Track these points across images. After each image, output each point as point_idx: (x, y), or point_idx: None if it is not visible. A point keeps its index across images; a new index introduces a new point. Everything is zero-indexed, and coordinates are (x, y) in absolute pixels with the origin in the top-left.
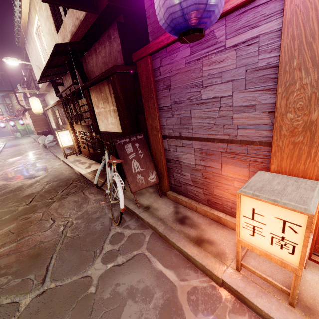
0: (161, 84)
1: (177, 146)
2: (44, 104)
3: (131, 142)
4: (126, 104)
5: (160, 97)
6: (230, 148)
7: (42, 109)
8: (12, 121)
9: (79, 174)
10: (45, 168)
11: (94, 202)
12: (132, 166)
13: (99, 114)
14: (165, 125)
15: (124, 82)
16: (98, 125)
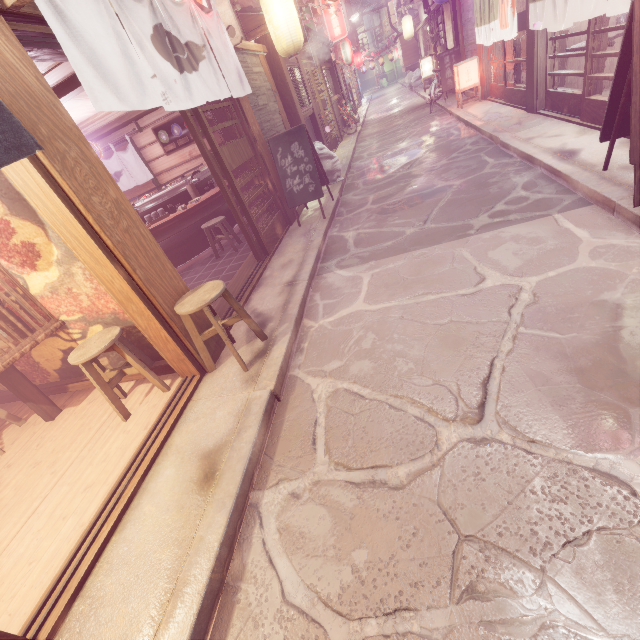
0: (462, 9)
1: (467, 52)
2: (416, 22)
3: (449, 55)
4: (455, 22)
5: (462, 17)
6: (474, 47)
7: (413, 31)
8: (381, 58)
9: (428, 101)
10: (406, 104)
11: (427, 110)
12: (446, 74)
13: (447, 32)
14: (464, 38)
15: (455, 3)
16: (446, 44)
